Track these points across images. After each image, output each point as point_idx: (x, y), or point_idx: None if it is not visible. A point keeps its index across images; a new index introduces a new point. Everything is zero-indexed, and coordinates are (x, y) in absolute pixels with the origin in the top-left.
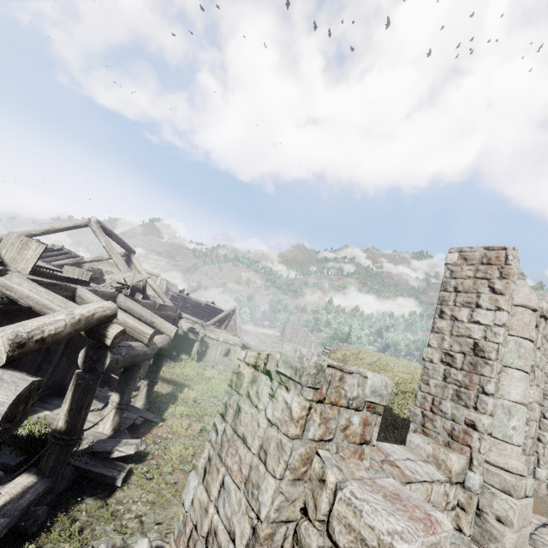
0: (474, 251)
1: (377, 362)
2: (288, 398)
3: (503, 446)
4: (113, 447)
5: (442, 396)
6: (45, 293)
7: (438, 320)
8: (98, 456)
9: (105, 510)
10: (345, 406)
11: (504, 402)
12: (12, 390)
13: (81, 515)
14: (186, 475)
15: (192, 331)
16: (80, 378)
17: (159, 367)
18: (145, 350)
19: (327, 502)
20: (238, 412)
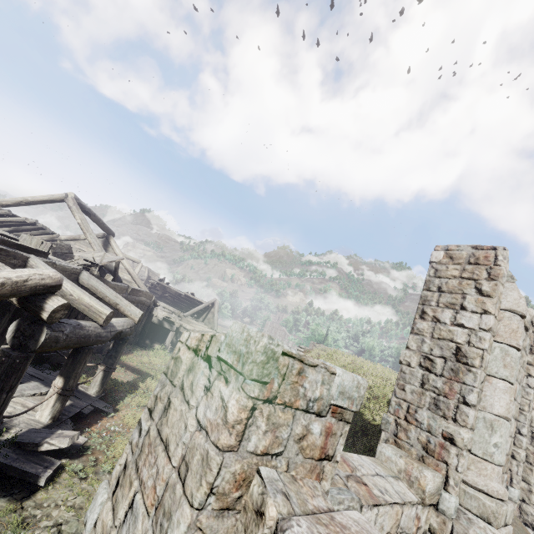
0: (462, 249)
1: (351, 364)
2: (225, 393)
3: (482, 465)
4: (43, 438)
5: (418, 403)
6: None
7: (419, 321)
8: (24, 449)
9: (18, 515)
10: (303, 409)
11: (487, 414)
12: None
13: None
14: None
15: (168, 321)
16: (4, 354)
17: (119, 353)
18: (100, 332)
19: None
20: (167, 407)
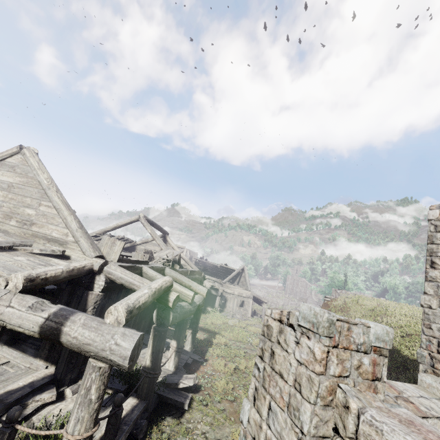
0: None
1: (377, 307)
2: (310, 344)
3: None
4: (178, 380)
5: None
6: (130, 274)
7: (430, 270)
8: (170, 387)
9: (180, 427)
10: (355, 350)
11: None
12: (131, 340)
13: (166, 429)
14: (230, 404)
15: (213, 288)
16: (156, 330)
17: (198, 319)
18: (190, 308)
19: (353, 423)
20: (272, 354)
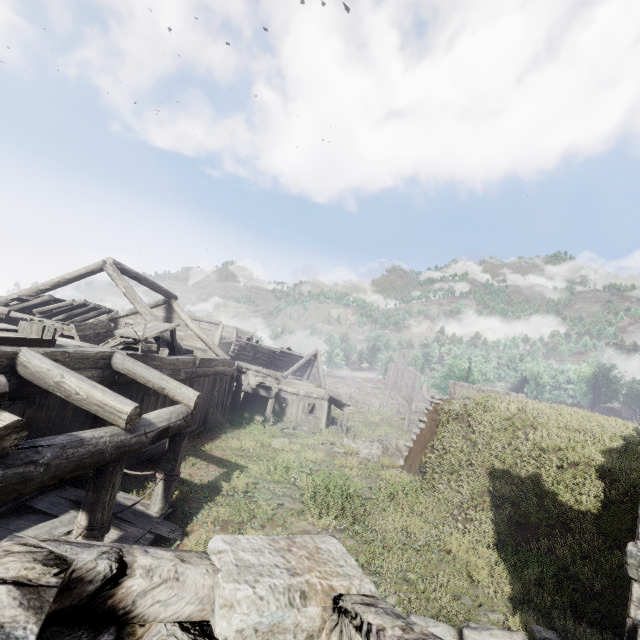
0: None
1: (518, 414)
2: None
3: None
4: None
5: None
6: None
7: None
8: None
9: None
10: None
11: None
12: None
13: None
14: None
15: (264, 387)
16: None
17: (178, 453)
18: (123, 439)
19: None
20: None
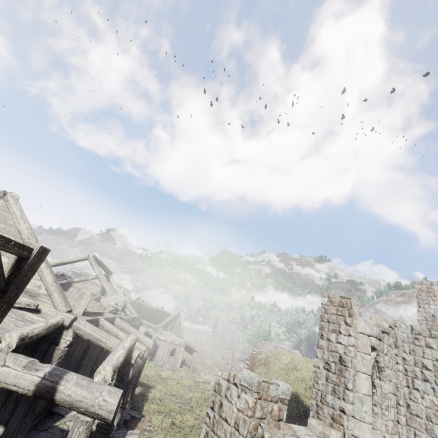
0: (335, 298)
1: (291, 362)
2: (246, 397)
3: (360, 424)
4: (124, 436)
5: (326, 391)
6: (98, 330)
7: (320, 340)
8: None
9: None
10: (270, 400)
11: (358, 394)
12: (116, 397)
13: None
14: None
15: (146, 334)
16: (116, 386)
17: (140, 373)
18: (141, 362)
19: None
20: (221, 405)
